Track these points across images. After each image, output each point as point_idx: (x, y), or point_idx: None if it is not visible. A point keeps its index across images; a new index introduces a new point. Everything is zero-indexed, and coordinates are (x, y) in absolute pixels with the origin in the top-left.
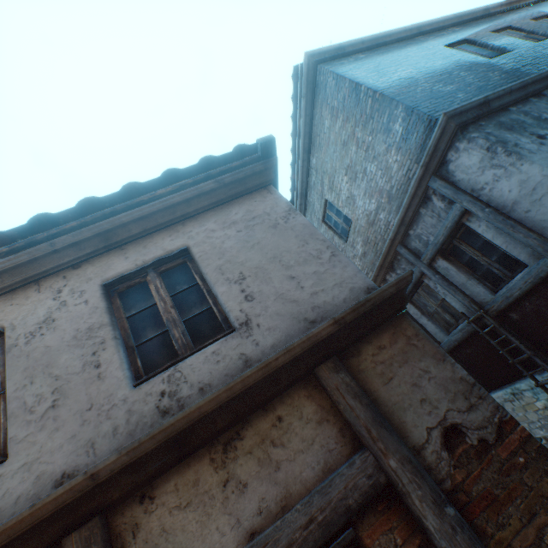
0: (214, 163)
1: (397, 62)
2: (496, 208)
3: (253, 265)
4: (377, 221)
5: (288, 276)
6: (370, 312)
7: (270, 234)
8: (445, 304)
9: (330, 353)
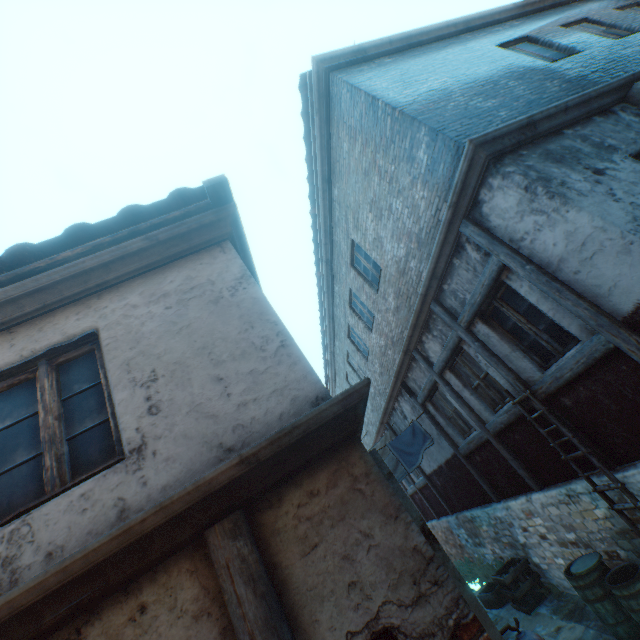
0: (143, 213)
1: (431, 67)
2: (539, 265)
3: (172, 358)
4: (407, 270)
5: (214, 377)
6: (303, 440)
7: (207, 312)
8: (489, 377)
9: (234, 504)
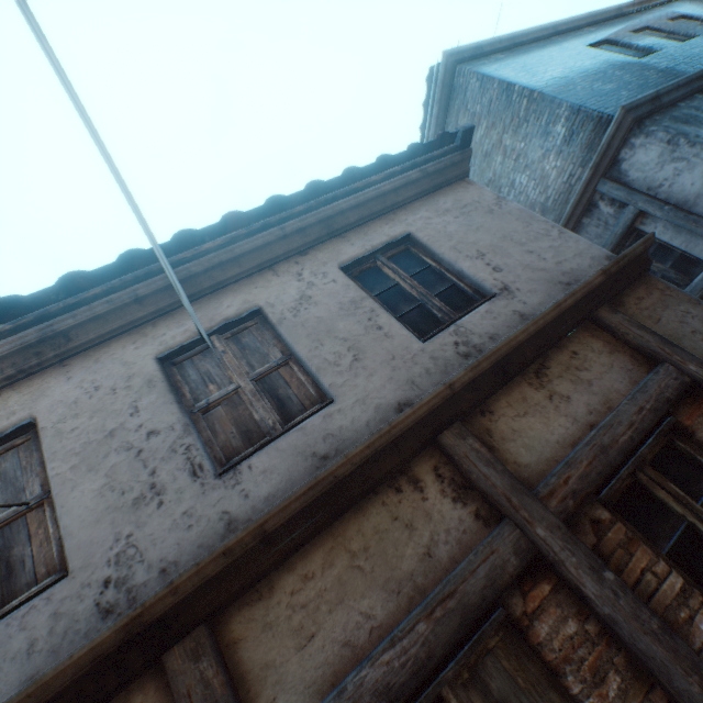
0: (418, 151)
1: (543, 62)
2: (675, 205)
3: (485, 244)
4: None
5: (525, 251)
6: (624, 269)
7: (488, 218)
8: None
9: (600, 302)
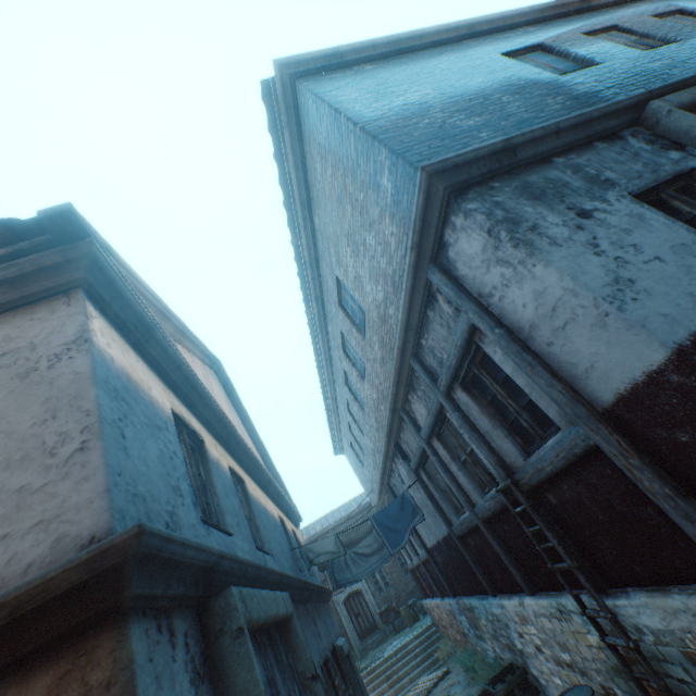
0: None
1: (417, 77)
2: (511, 329)
3: None
4: (388, 317)
5: None
6: (17, 624)
7: (6, 391)
8: (475, 453)
9: None
